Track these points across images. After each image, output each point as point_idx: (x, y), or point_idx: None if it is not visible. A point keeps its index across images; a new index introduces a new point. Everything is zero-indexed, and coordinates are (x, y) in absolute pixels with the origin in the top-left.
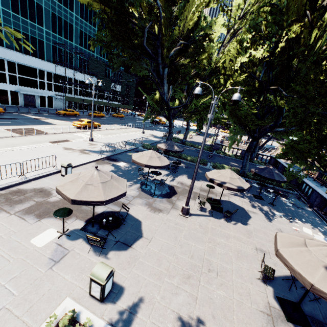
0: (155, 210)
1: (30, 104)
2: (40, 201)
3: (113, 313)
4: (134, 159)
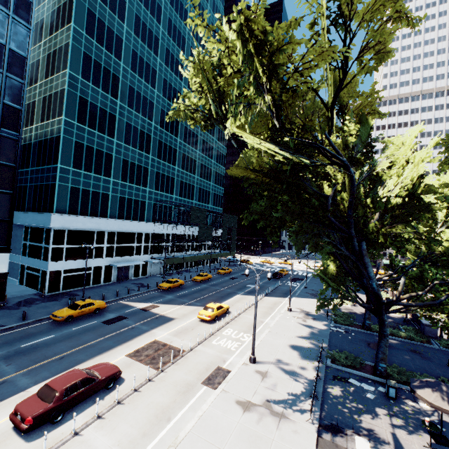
0: None
1: (123, 277)
2: None
3: None
4: None
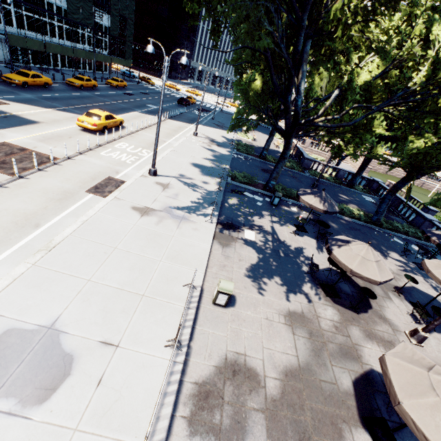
0: (387, 346)
1: None
2: (264, 406)
3: None
4: (355, 269)
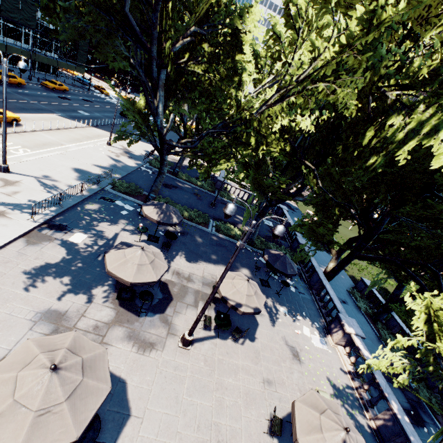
0: (144, 347)
1: None
2: None
3: None
4: (111, 270)
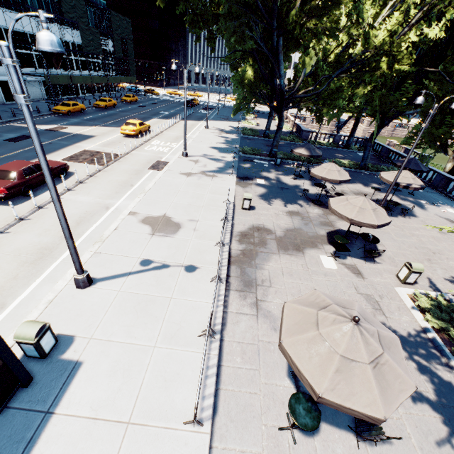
0: None
1: None
2: (275, 238)
3: (423, 287)
4: (324, 176)
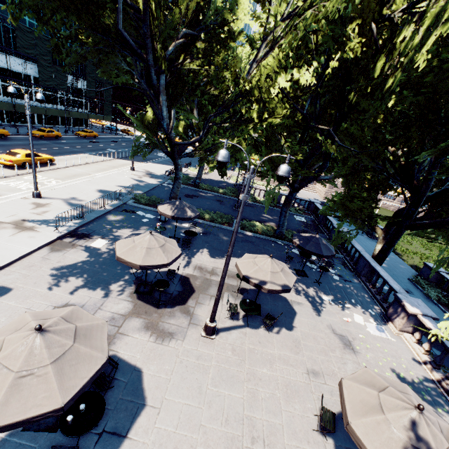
0: (163, 336)
1: None
2: None
3: None
4: (120, 255)
